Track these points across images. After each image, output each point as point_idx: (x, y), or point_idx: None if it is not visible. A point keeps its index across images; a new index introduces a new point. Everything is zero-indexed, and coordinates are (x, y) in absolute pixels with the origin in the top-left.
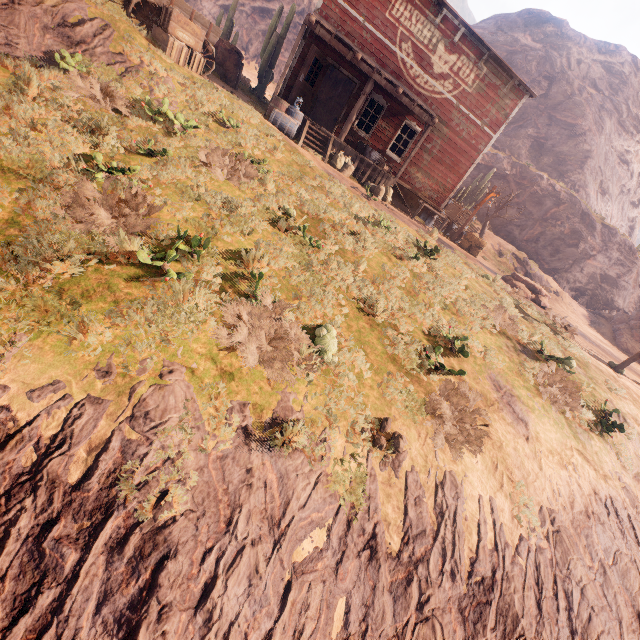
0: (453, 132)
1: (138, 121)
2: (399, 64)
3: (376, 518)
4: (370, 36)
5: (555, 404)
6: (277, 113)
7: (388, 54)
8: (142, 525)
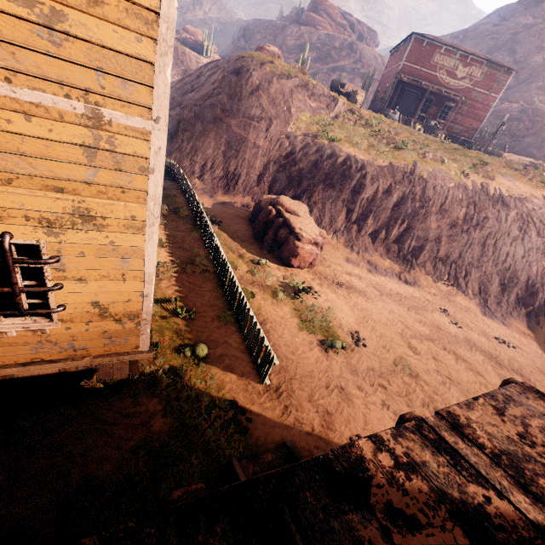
0: (473, 101)
1: (364, 126)
2: (439, 80)
3: (465, 184)
4: (424, 73)
5: (529, 181)
6: (390, 115)
7: (433, 77)
8: (421, 178)
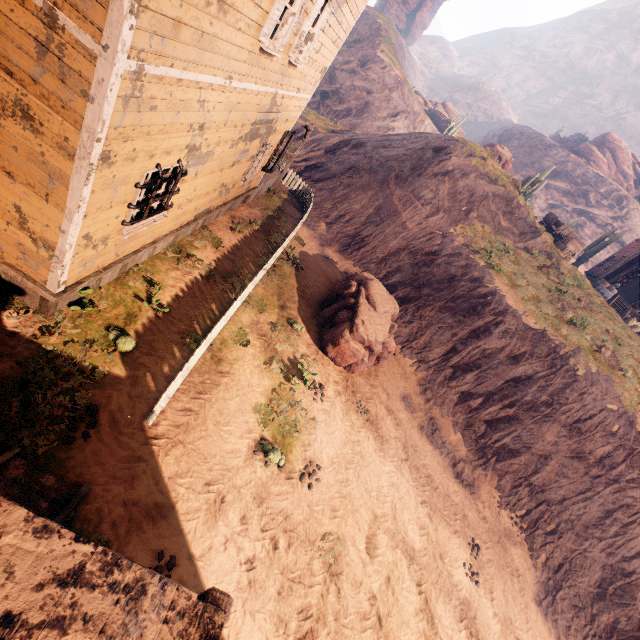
0: None
1: (552, 277)
2: None
3: (634, 419)
4: None
5: None
6: (601, 287)
7: None
8: (572, 371)
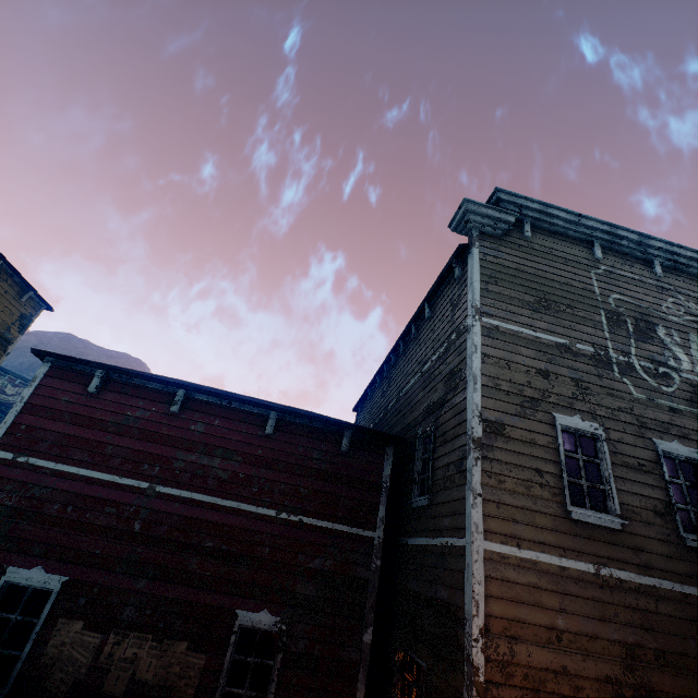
0: None
1: None
2: None
3: None
4: None
5: None
6: None
7: None
8: None
